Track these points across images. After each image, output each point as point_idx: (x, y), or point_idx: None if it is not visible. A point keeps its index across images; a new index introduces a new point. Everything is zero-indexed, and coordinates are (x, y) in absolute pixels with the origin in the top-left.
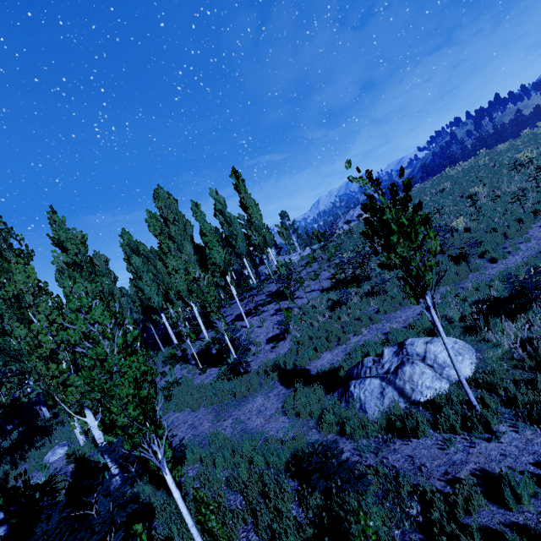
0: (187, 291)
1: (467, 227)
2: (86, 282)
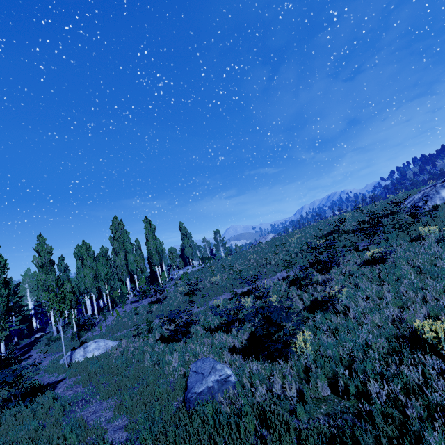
0: (91, 287)
1: (218, 282)
2: (44, 274)
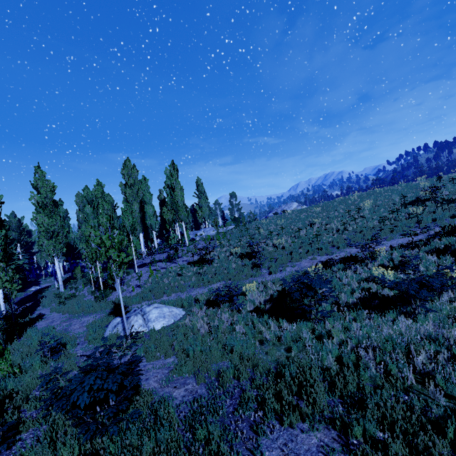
0: None
1: (283, 246)
2: (46, 217)
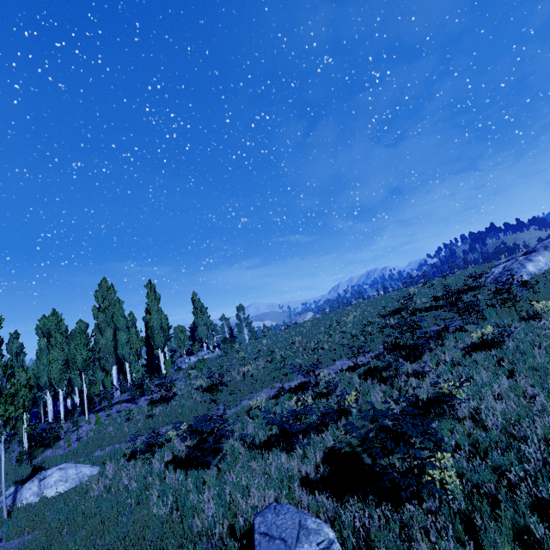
0: (59, 379)
1: (252, 373)
2: None
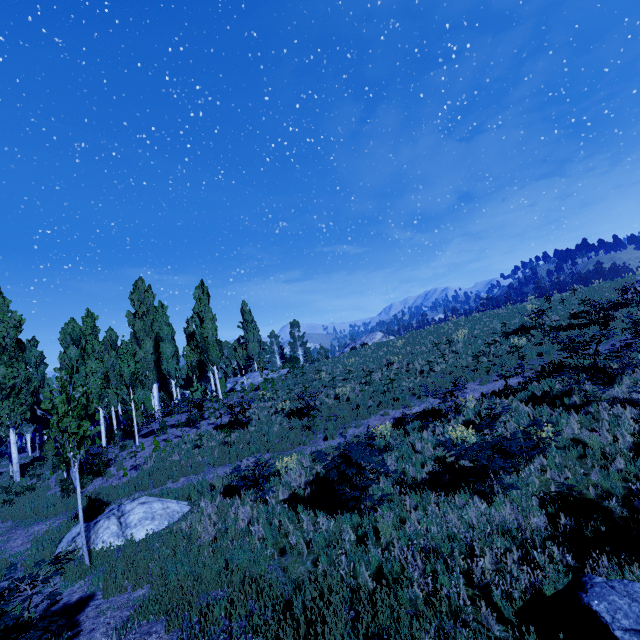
0: (98, 395)
1: (348, 397)
2: (3, 366)
